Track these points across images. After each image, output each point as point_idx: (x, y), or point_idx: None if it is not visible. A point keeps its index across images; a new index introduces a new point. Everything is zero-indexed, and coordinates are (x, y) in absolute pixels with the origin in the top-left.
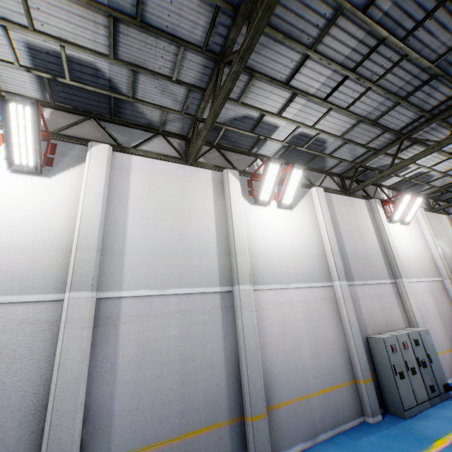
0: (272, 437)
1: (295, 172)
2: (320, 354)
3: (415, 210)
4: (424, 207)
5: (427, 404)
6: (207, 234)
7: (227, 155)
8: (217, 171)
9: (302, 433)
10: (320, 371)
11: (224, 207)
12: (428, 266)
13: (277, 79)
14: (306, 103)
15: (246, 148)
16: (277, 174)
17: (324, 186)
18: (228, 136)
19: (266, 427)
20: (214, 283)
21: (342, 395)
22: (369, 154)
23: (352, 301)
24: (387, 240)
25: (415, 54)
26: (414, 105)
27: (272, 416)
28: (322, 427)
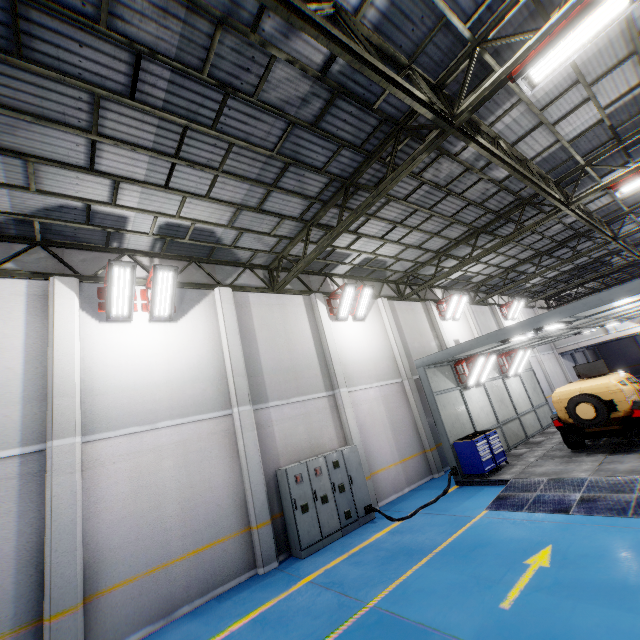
0: (94, 632)
1: (162, 275)
2: (198, 505)
3: (367, 302)
4: (394, 295)
5: (339, 534)
6: (5, 374)
7: (65, 254)
8: (39, 281)
9: (150, 614)
10: (194, 527)
11: (46, 331)
12: (386, 367)
13: (74, 164)
14: (145, 190)
15: (99, 243)
16: (133, 280)
17: (240, 284)
18: (56, 230)
19: (76, 623)
20: (10, 444)
21: (225, 550)
22: (286, 242)
23: (255, 429)
24: (326, 344)
25: (242, 142)
26: (293, 192)
27: (98, 605)
28: (185, 598)
